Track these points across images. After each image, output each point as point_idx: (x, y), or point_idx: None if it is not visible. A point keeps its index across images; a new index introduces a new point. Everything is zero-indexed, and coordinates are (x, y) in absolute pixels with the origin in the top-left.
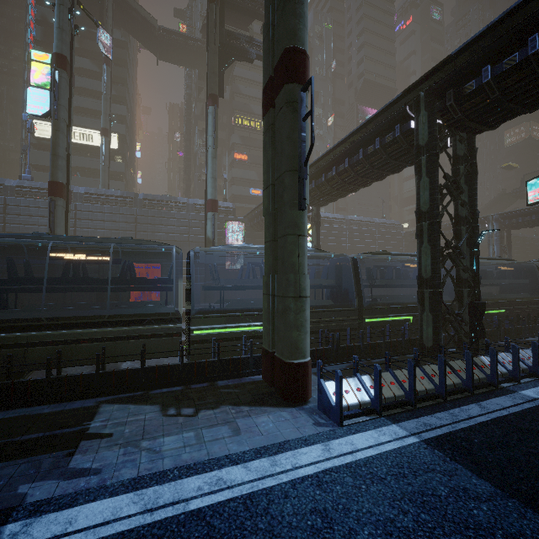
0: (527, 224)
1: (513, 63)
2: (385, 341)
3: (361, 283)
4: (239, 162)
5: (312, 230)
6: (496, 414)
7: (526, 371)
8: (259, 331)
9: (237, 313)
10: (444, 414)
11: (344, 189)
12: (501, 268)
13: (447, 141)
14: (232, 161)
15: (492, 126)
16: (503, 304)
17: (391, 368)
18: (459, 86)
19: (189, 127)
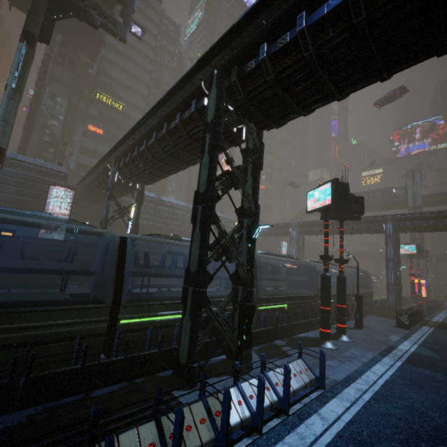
0: (314, 232)
1: (285, 42)
2: (128, 356)
3: (126, 271)
4: (93, 134)
5: (135, 207)
6: None
7: (276, 406)
8: None
9: None
10: None
11: (158, 167)
12: (287, 265)
13: (243, 133)
14: (85, 131)
15: (275, 123)
16: (286, 299)
17: None
18: (244, 66)
19: (41, 85)
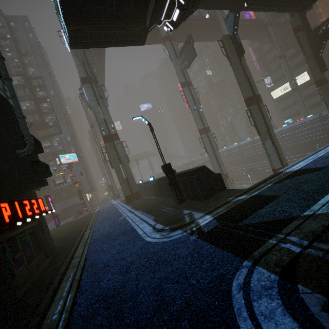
0: None
1: None
2: None
3: None
4: None
5: None
6: None
7: None
8: None
9: None
10: None
11: None
12: None
13: None
14: None
15: None
16: None
17: None
18: None
19: None
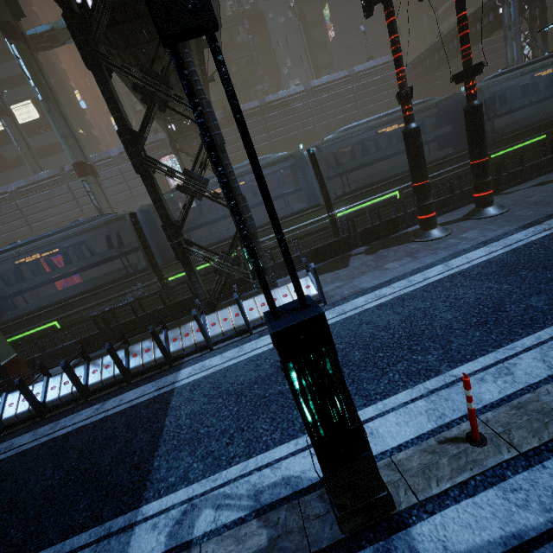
0: None
1: None
2: (167, 305)
3: (149, 241)
4: None
5: None
6: (87, 422)
7: (243, 327)
8: (47, 329)
9: (14, 322)
10: (48, 427)
11: None
12: (386, 130)
13: None
14: None
15: None
16: (394, 184)
17: (47, 376)
18: None
19: None
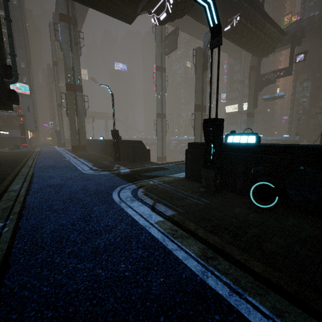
0: None
1: None
2: None
3: None
4: None
5: None
6: None
7: None
8: None
9: None
10: None
11: None
12: None
13: None
14: None
15: None
16: None
17: None
18: None
19: (295, 80)
